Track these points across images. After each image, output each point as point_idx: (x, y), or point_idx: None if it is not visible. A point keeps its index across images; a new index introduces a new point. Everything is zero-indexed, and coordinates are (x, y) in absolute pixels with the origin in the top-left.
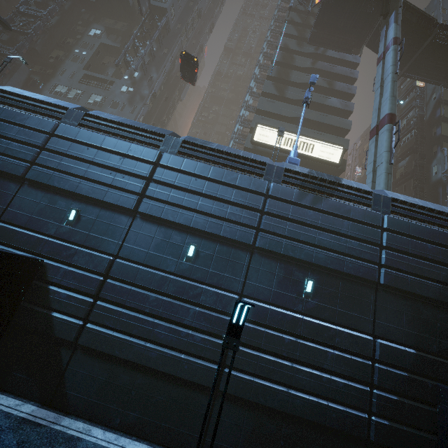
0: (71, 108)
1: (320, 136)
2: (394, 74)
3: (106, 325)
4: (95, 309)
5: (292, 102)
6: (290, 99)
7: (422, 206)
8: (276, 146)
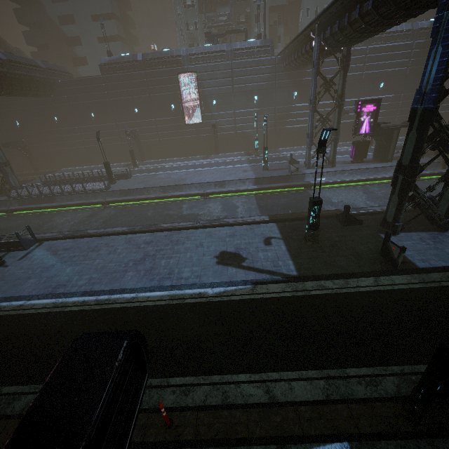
0: (411, 29)
1: None
2: None
3: (444, 110)
4: (441, 107)
5: None
6: None
7: None
8: None
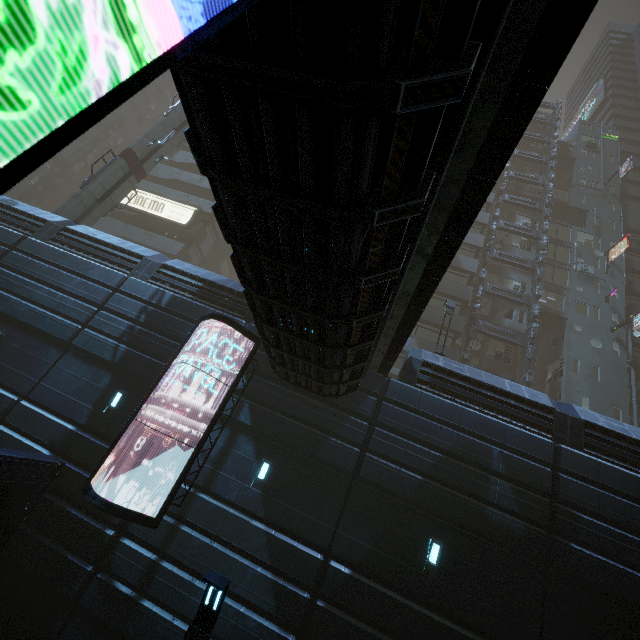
0: None
1: (186, 199)
2: (165, 117)
3: None
4: None
5: (180, 166)
6: (177, 163)
7: (1, 203)
8: (122, 204)
